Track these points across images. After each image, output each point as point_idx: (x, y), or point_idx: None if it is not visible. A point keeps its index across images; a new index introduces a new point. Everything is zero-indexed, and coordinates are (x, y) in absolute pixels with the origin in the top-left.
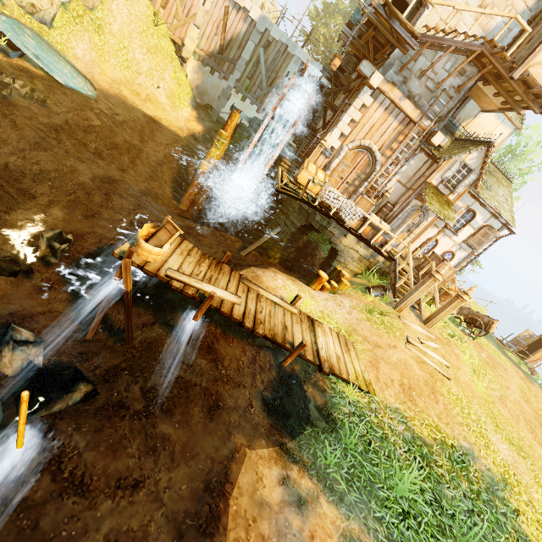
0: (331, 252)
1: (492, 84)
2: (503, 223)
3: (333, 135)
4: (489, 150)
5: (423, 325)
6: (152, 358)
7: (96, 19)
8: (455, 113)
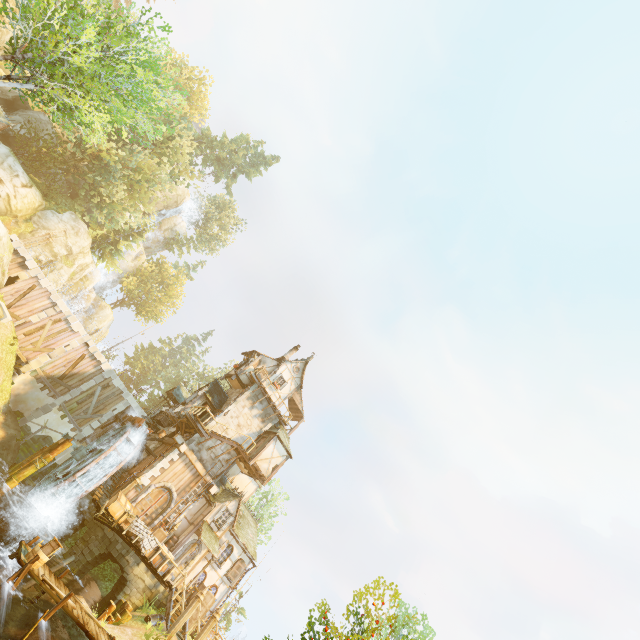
0: (118, 584)
1: (243, 462)
2: (249, 556)
3: (147, 475)
4: (240, 501)
5: None
6: None
7: None
8: (227, 470)
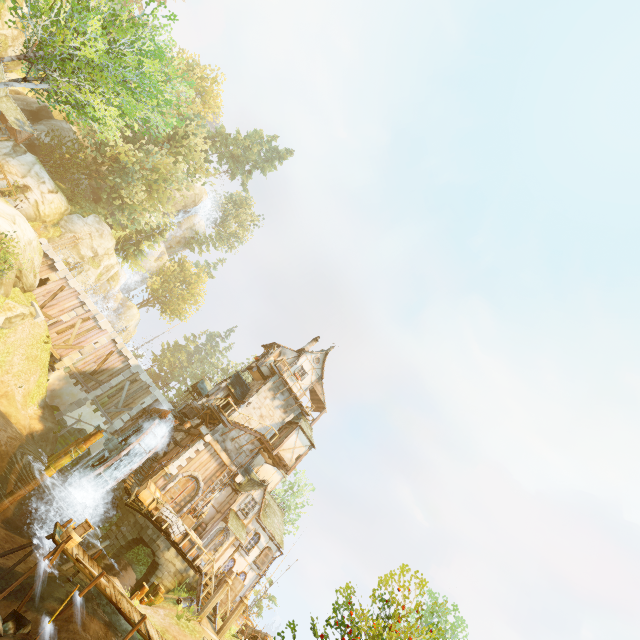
0: (151, 568)
1: (267, 452)
2: (276, 544)
3: (174, 464)
4: (265, 490)
5: (217, 634)
6: (35, 631)
7: (1, 332)
8: (251, 461)
